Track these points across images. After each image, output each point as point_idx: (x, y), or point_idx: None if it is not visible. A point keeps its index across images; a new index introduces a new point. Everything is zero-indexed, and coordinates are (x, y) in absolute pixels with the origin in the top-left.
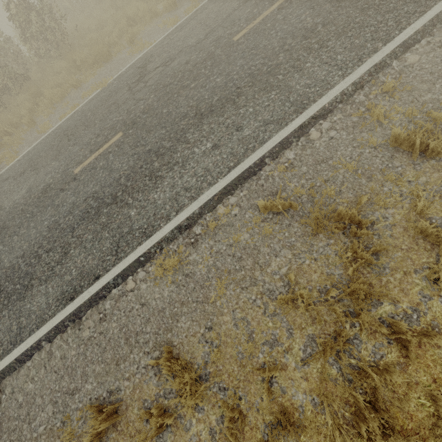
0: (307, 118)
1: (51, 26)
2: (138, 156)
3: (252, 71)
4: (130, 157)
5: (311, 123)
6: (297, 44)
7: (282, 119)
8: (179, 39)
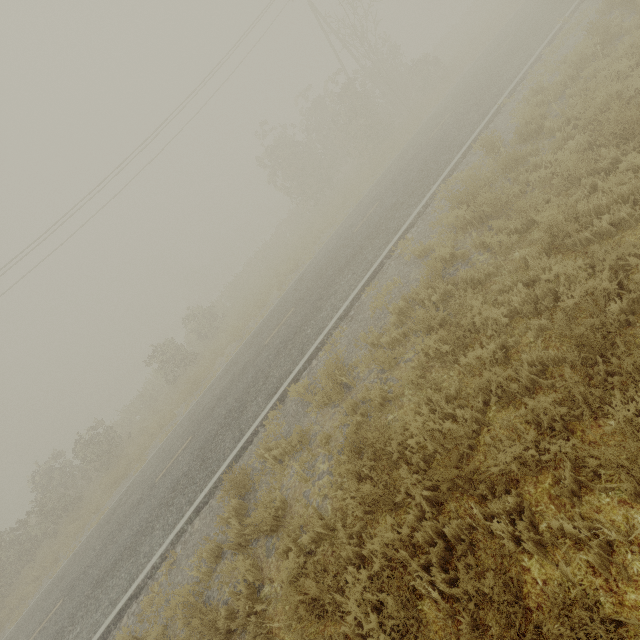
0: (126, 599)
1: (103, 449)
2: (49, 638)
3: (139, 527)
4: (46, 638)
5: (127, 605)
6: (167, 497)
7: (117, 599)
8: (148, 467)
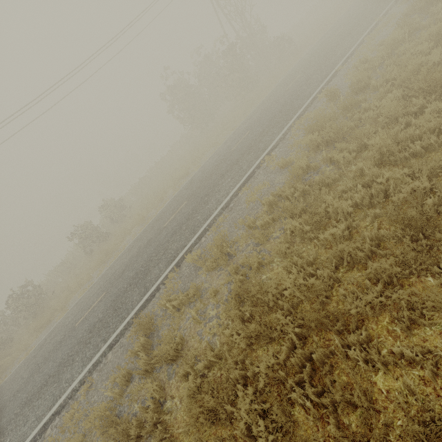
0: (50, 415)
1: (32, 302)
2: None
3: (62, 360)
4: None
5: (51, 419)
6: (85, 337)
7: (42, 415)
8: (69, 315)
